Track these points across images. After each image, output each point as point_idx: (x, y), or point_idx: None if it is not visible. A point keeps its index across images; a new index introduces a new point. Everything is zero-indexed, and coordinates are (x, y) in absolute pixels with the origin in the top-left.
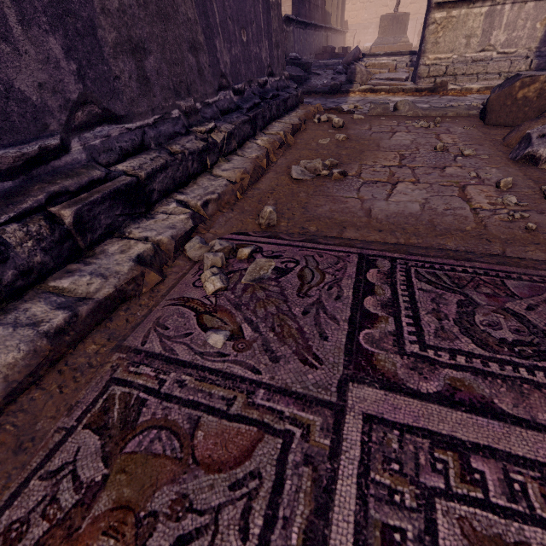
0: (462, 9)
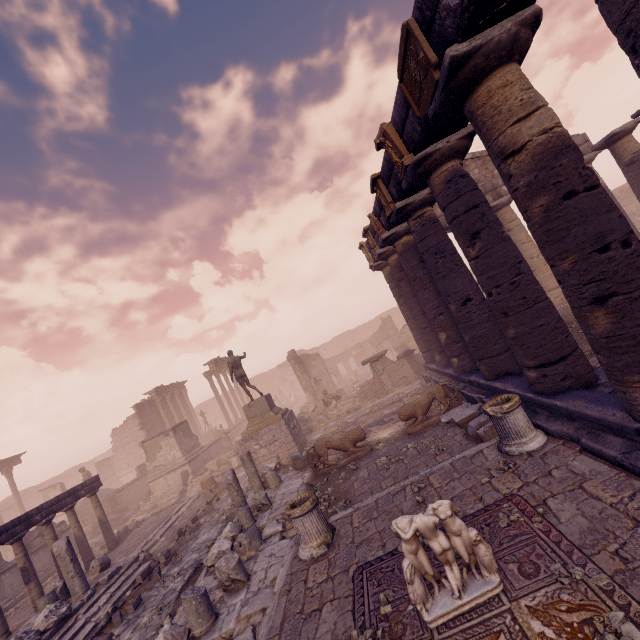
0: (157, 480)
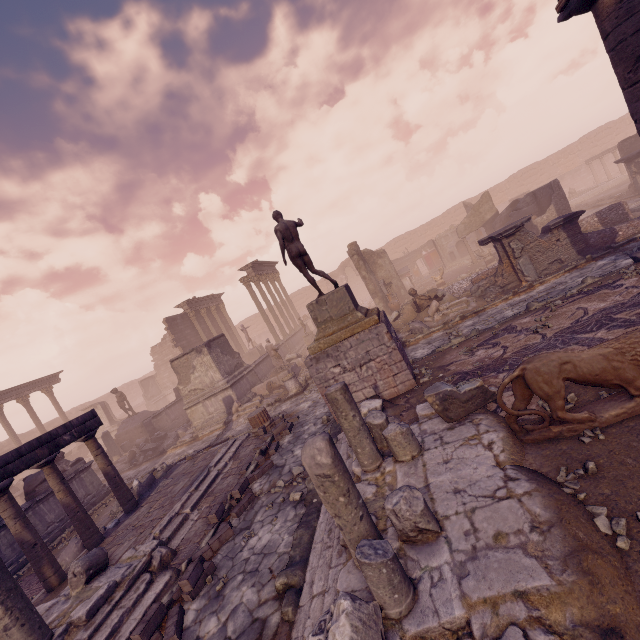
0: (195, 407)
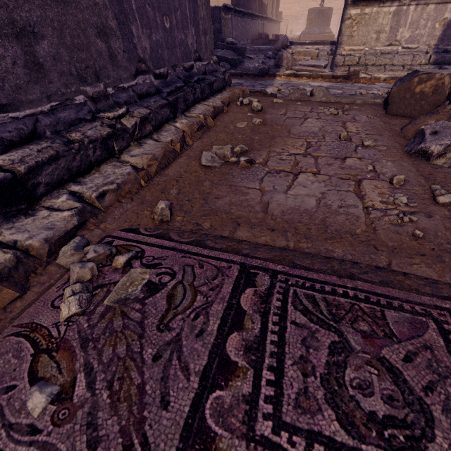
0: (374, 8)
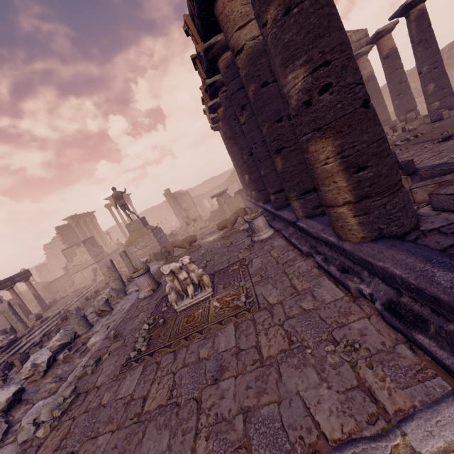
0: (76, 274)
